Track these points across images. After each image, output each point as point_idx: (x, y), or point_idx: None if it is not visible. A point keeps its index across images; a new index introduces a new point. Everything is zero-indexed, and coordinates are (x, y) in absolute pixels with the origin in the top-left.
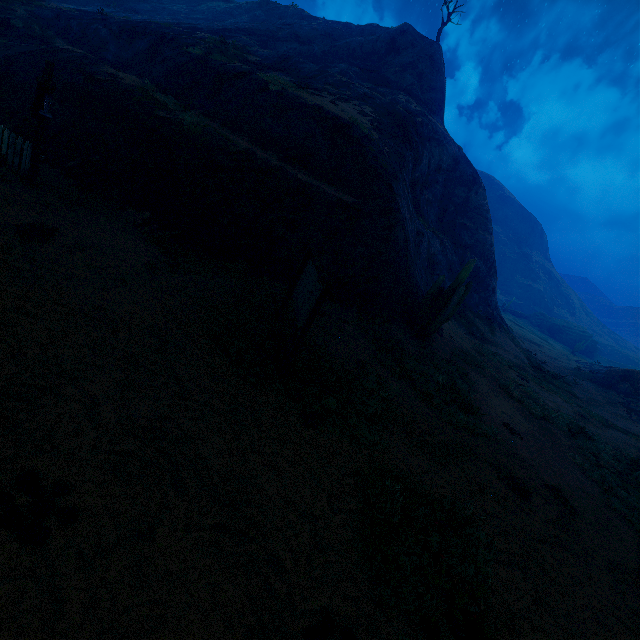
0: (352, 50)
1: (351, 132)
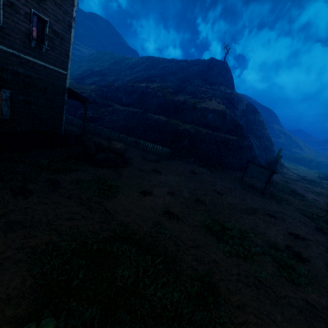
0: (195, 73)
1: (226, 115)
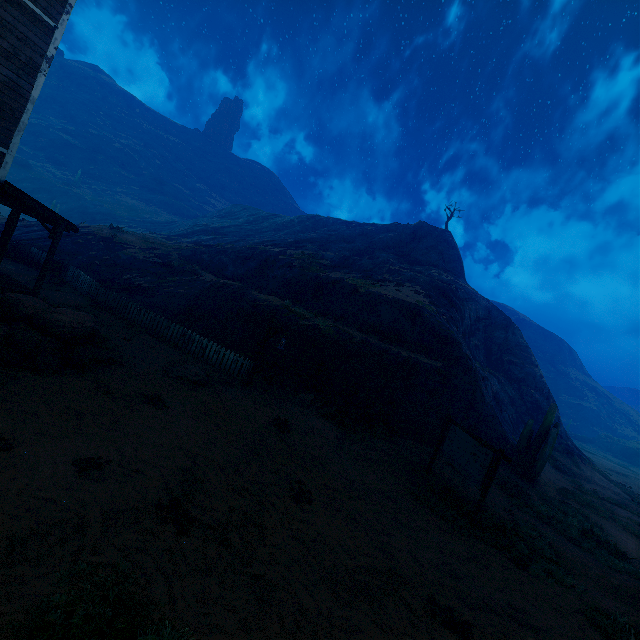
0: (385, 243)
1: (422, 312)
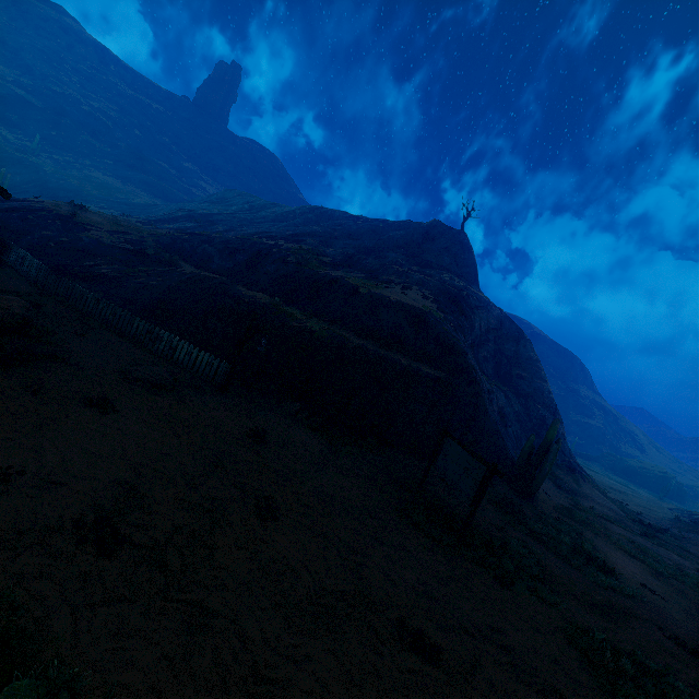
0: (395, 241)
1: (428, 318)
